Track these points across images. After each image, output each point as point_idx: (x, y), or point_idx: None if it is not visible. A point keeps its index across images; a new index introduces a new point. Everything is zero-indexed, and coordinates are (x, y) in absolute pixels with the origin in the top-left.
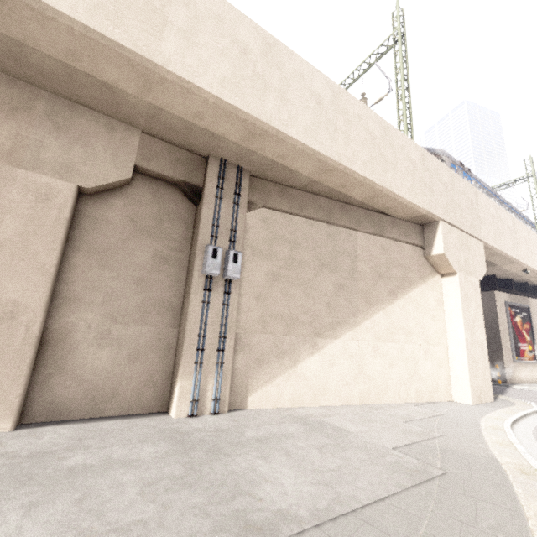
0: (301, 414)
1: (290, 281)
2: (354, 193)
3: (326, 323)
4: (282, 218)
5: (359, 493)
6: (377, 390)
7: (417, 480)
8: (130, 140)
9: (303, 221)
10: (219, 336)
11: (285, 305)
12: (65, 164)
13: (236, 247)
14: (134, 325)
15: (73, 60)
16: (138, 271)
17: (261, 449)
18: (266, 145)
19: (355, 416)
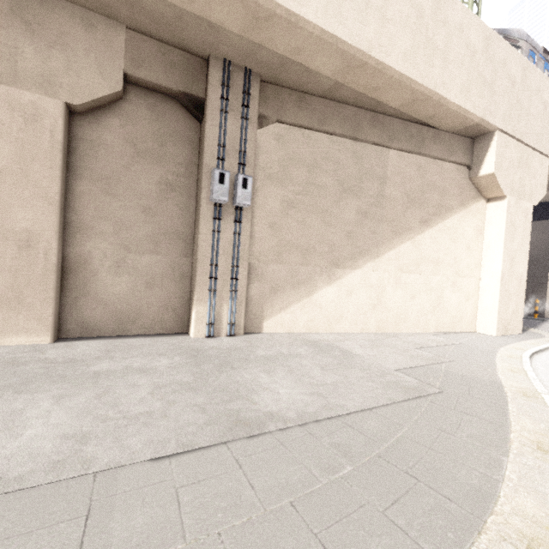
0: (314, 338)
1: (308, 209)
2: (388, 98)
3: (346, 253)
4: (299, 135)
5: (349, 403)
6: (396, 320)
7: (410, 396)
8: (114, 40)
9: (324, 138)
10: (231, 266)
11: (301, 235)
12: (47, 76)
13: (246, 171)
14: (148, 254)
15: None
16: (145, 199)
17: (266, 365)
18: (275, 35)
19: (367, 342)
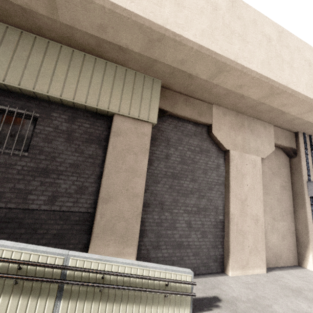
0: None
1: None
2: None
3: None
4: None
5: None
6: None
7: None
8: (270, 131)
9: None
10: None
11: None
12: (256, 148)
13: None
14: (280, 221)
15: (280, 106)
16: (277, 194)
17: None
18: None
19: None
